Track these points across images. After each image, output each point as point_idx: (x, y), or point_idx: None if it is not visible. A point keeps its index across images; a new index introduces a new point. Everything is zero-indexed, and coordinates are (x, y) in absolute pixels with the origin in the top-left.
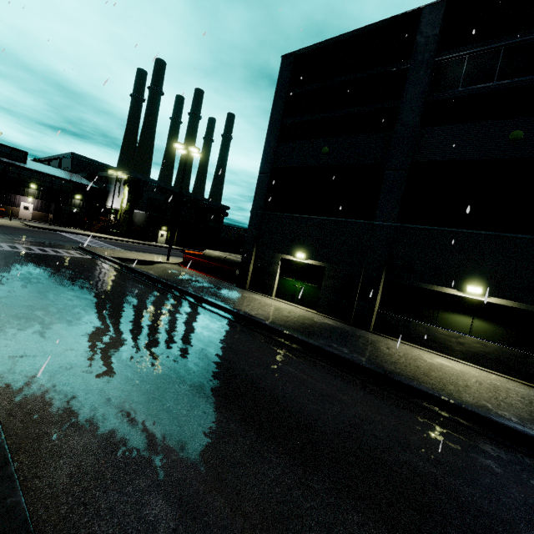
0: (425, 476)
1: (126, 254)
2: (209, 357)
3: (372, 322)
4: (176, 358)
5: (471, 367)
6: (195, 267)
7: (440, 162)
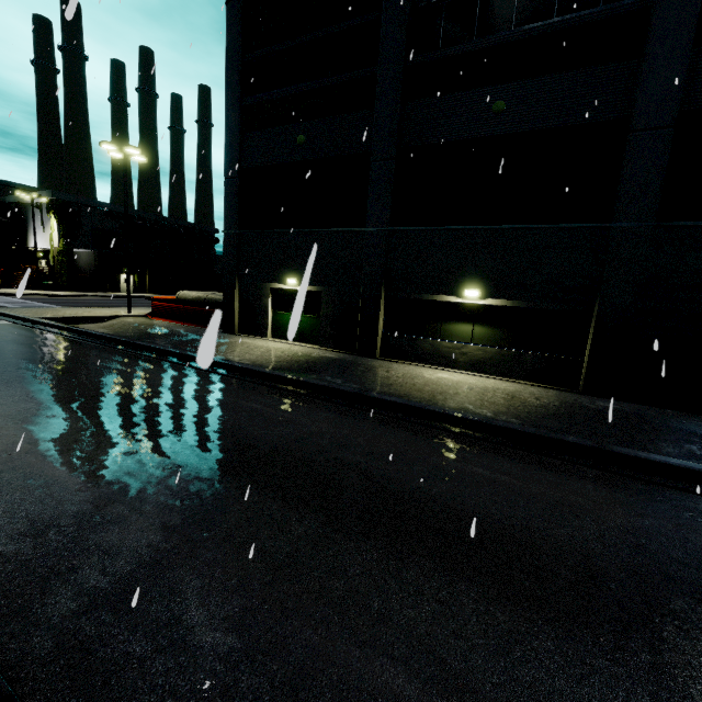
0: (348, 465)
1: (65, 311)
2: (153, 407)
3: (378, 347)
4: (109, 413)
5: (472, 376)
6: (167, 316)
7: (427, 146)
